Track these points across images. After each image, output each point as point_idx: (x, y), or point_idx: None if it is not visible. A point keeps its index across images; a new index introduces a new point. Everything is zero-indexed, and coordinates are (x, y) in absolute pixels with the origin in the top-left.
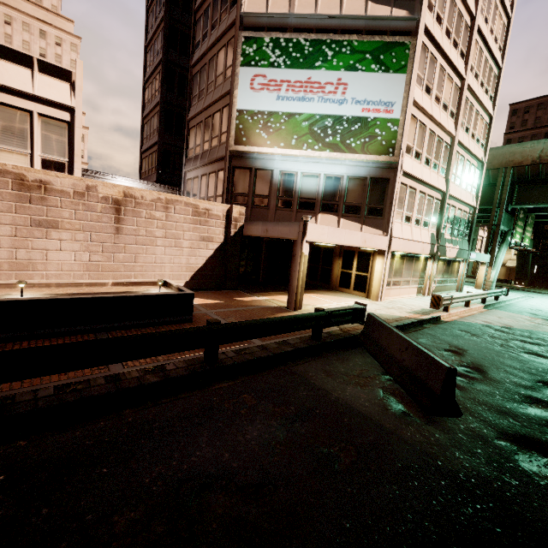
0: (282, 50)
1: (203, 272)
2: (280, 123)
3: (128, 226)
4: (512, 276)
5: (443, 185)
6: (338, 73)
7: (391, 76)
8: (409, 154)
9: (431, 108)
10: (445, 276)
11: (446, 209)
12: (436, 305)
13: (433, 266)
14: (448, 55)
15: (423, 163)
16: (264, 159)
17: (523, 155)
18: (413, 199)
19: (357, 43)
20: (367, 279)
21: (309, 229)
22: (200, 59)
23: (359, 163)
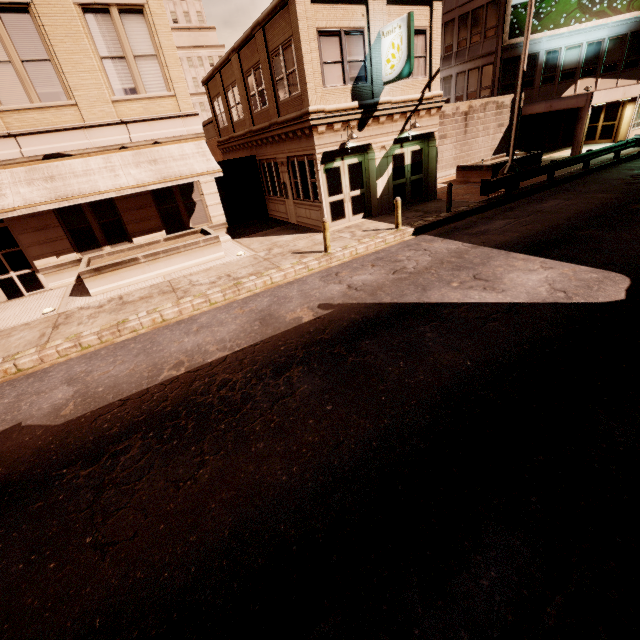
0: None
1: (497, 151)
2: (551, 7)
3: (469, 128)
4: None
5: None
6: None
7: None
8: None
9: None
10: None
11: None
12: None
13: None
14: None
15: None
16: (531, 45)
17: None
18: None
19: None
20: (614, 127)
21: (594, 97)
22: None
23: (621, 23)
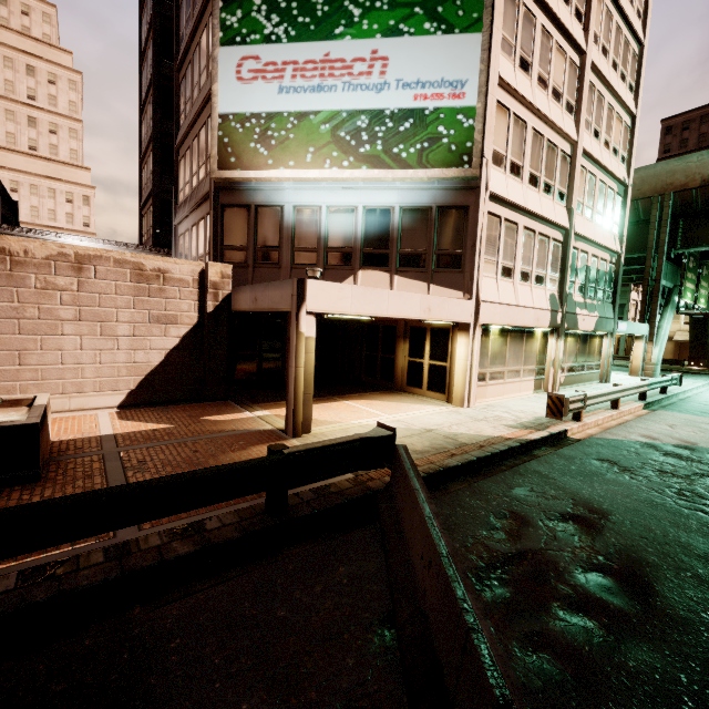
0: (282, 14)
1: (162, 375)
2: (286, 130)
3: None
4: (684, 355)
5: (564, 218)
6: (372, 41)
7: (458, 39)
8: (500, 167)
9: (533, 94)
10: (580, 359)
11: (572, 256)
12: (556, 412)
13: (558, 346)
14: (554, 10)
15: (526, 183)
16: (268, 190)
17: (687, 174)
18: (515, 239)
19: None
20: (447, 372)
21: (311, 291)
22: (185, 57)
23: (417, 185)
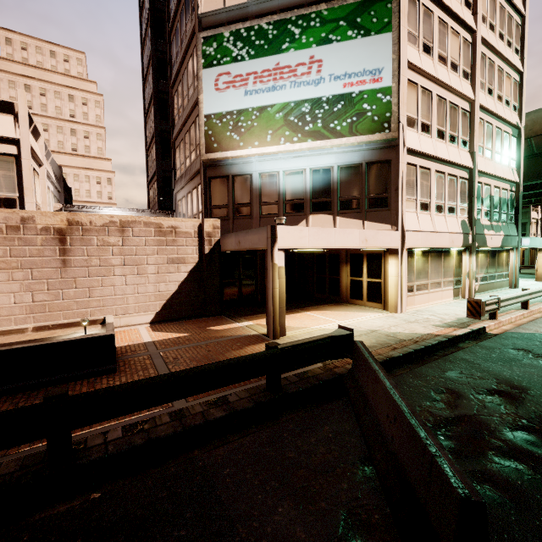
0: (244, 40)
1: (177, 299)
2: (251, 120)
3: (76, 257)
4: None
5: (468, 160)
6: (309, 50)
7: (374, 39)
8: (413, 128)
9: (435, 69)
10: (491, 270)
11: (477, 189)
12: (475, 313)
13: (471, 261)
14: (447, 5)
15: (435, 137)
16: (240, 164)
17: None
18: (429, 181)
19: (327, 12)
20: (382, 286)
21: (280, 234)
22: (176, 78)
23: (349, 149)
